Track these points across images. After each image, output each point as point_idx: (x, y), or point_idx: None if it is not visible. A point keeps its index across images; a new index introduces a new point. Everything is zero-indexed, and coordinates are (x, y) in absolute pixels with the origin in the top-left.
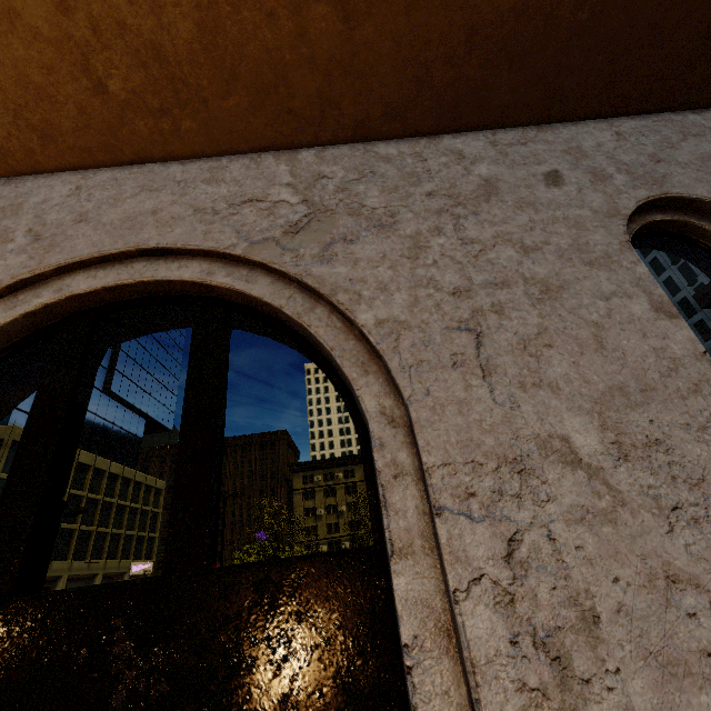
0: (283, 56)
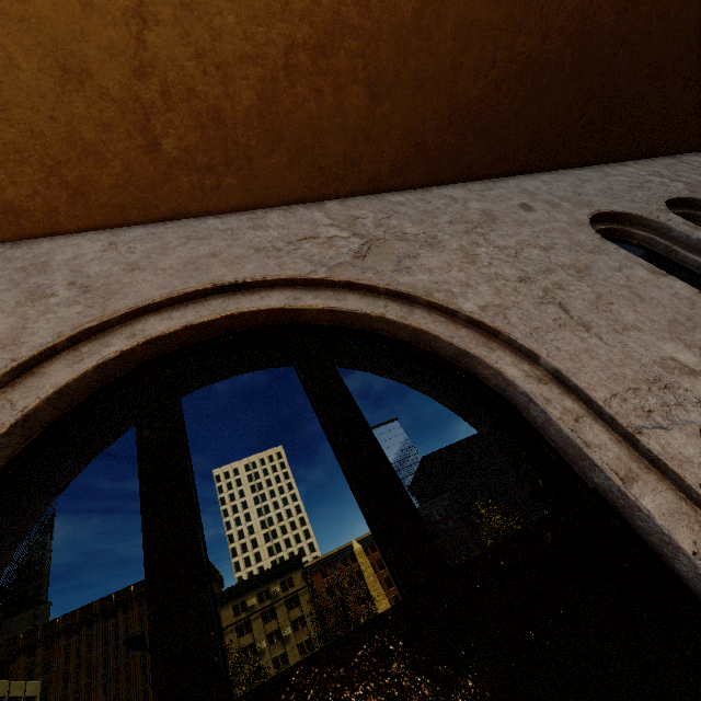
0: (322, 123)
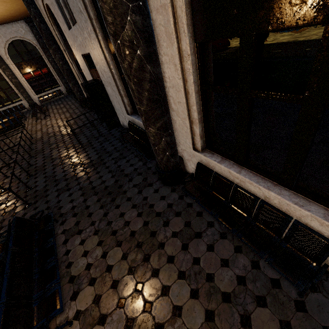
0: None
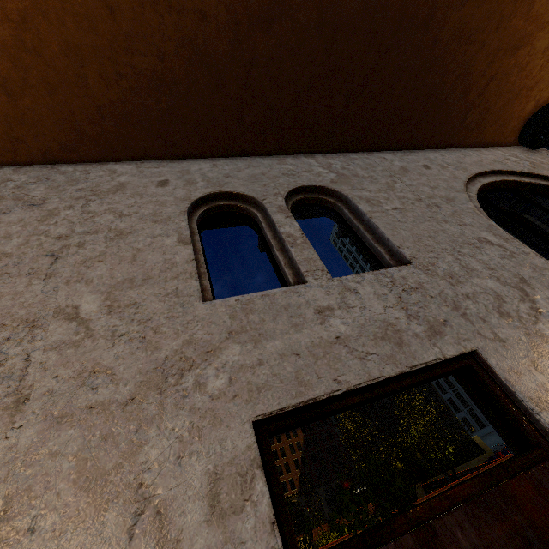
0: None
